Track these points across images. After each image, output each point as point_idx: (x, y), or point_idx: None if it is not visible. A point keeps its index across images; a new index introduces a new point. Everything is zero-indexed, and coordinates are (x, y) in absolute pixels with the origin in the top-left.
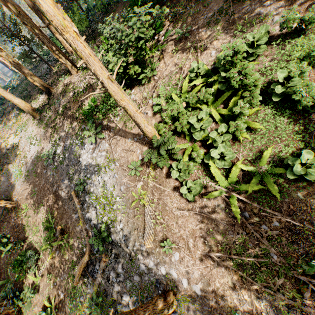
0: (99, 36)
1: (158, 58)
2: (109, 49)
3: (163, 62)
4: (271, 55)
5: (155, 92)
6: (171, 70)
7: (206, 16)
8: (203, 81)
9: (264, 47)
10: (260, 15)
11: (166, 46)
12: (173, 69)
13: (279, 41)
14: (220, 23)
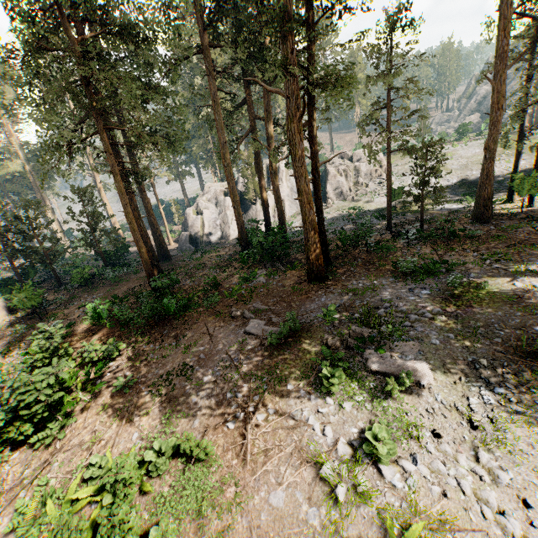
0: (49, 318)
1: (84, 405)
2: (22, 370)
3: (85, 417)
4: (175, 476)
5: (42, 473)
6: (84, 437)
7: (158, 372)
8: (94, 491)
9: (167, 465)
10: (190, 406)
11: (104, 390)
12: (87, 437)
13: (184, 460)
14: (162, 391)
